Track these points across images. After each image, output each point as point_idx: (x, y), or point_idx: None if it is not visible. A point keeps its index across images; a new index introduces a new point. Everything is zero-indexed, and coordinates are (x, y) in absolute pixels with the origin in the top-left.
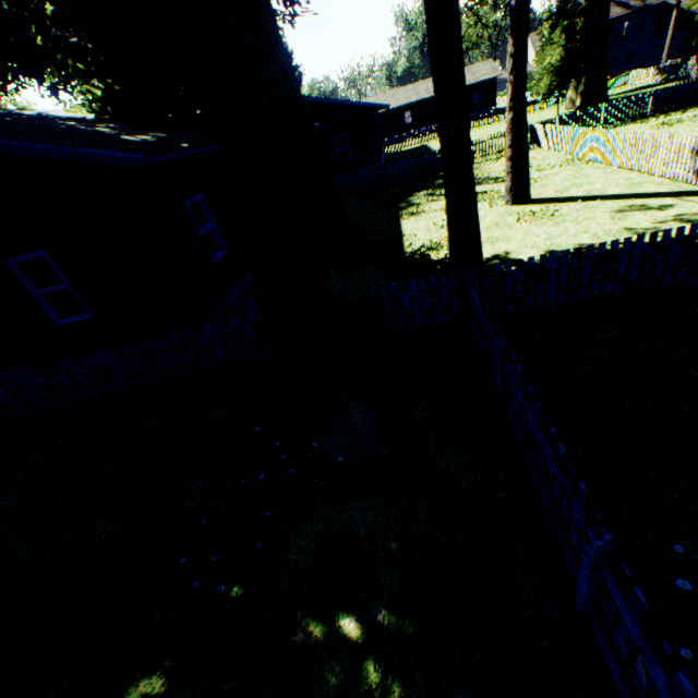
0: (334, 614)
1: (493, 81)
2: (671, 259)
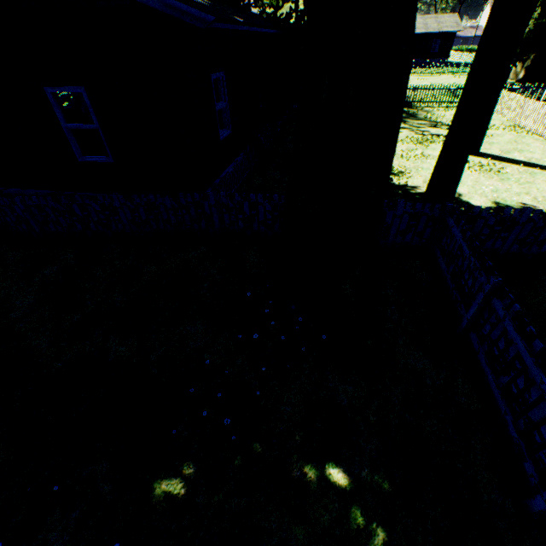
0: (324, 463)
1: (453, 34)
2: None
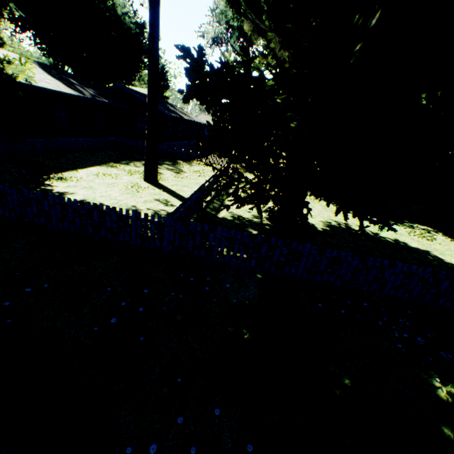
0: None
1: None
2: (34, 208)
